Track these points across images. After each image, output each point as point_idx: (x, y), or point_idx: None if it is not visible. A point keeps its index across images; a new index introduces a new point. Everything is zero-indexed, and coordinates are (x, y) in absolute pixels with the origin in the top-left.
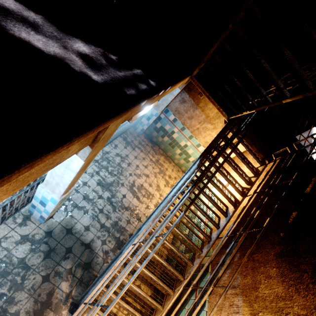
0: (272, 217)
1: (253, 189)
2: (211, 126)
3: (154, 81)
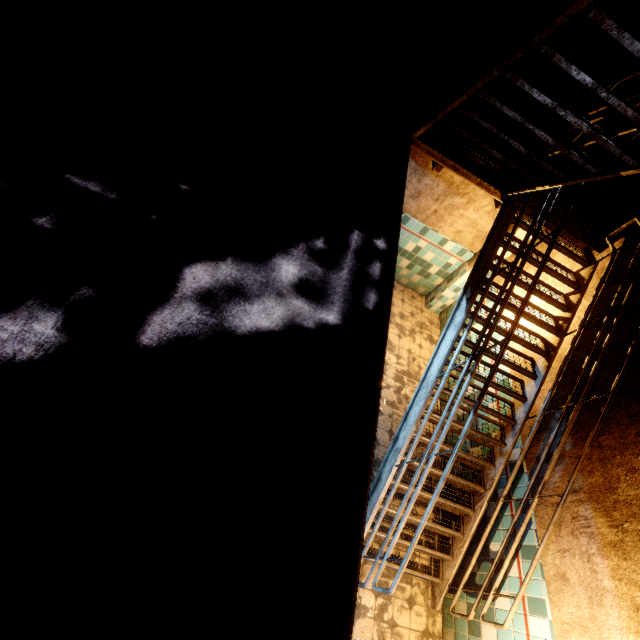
0: (624, 371)
1: (577, 316)
2: (462, 199)
3: (380, 237)
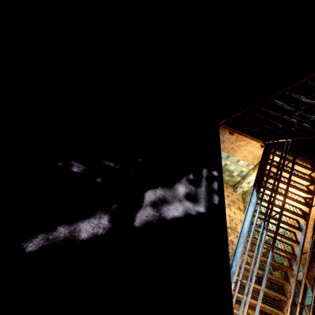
0: None
1: None
2: (244, 142)
3: (214, 170)
